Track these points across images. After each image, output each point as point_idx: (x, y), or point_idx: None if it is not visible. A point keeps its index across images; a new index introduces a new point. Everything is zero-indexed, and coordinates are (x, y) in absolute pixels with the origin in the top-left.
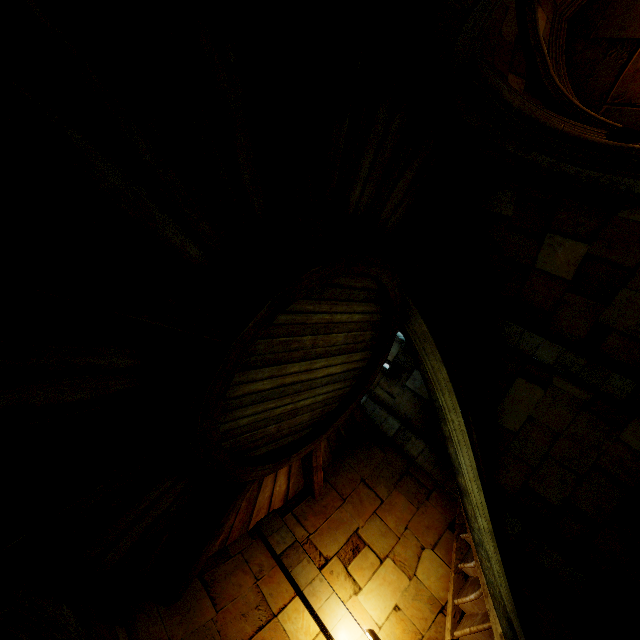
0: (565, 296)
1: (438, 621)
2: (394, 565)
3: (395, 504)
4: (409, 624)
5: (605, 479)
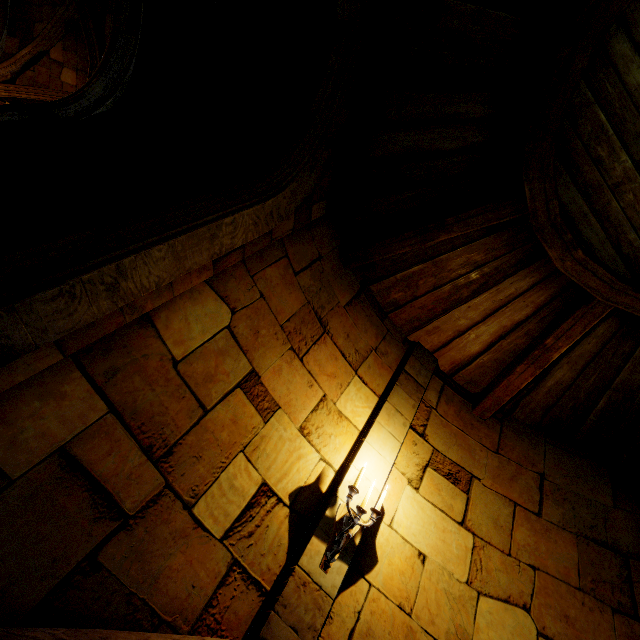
0: None
1: None
2: (469, 548)
3: (552, 539)
4: (413, 583)
5: None
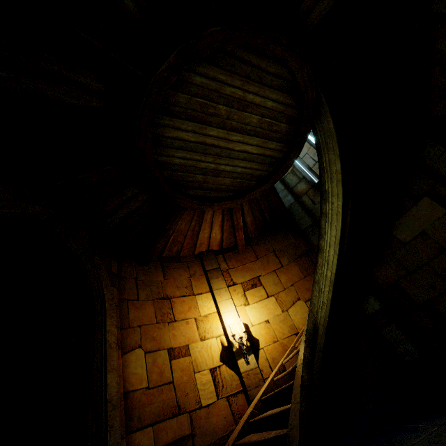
0: None
1: (291, 338)
2: (275, 301)
3: (290, 270)
4: (271, 332)
5: None
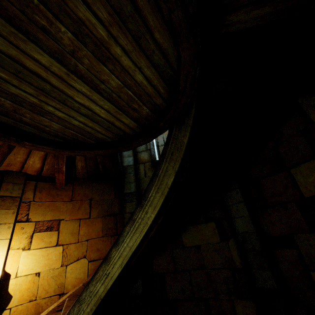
0: (289, 204)
1: (53, 298)
2: (61, 252)
3: (94, 224)
4: (35, 287)
5: (205, 311)
